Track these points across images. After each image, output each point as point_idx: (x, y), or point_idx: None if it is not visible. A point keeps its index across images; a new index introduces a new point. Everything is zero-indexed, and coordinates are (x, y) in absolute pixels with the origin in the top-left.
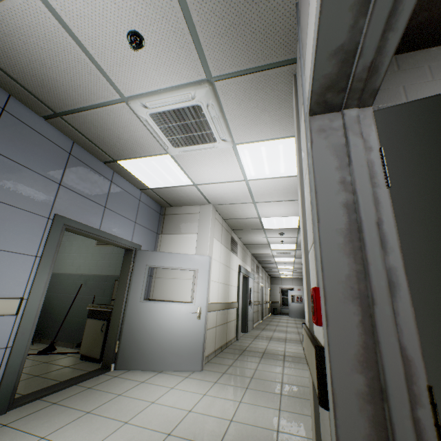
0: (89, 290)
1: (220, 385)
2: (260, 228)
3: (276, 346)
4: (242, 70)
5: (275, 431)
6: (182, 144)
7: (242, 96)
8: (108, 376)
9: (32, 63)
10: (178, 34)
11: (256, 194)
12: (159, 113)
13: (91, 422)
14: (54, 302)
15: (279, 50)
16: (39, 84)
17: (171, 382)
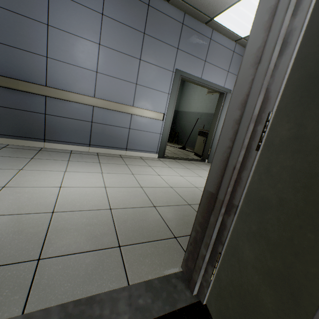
0: (201, 122)
1: None
2: None
3: None
4: None
5: None
6: None
7: None
8: (202, 163)
9: None
10: None
11: None
12: None
13: (187, 171)
14: (186, 127)
15: None
16: None
17: None
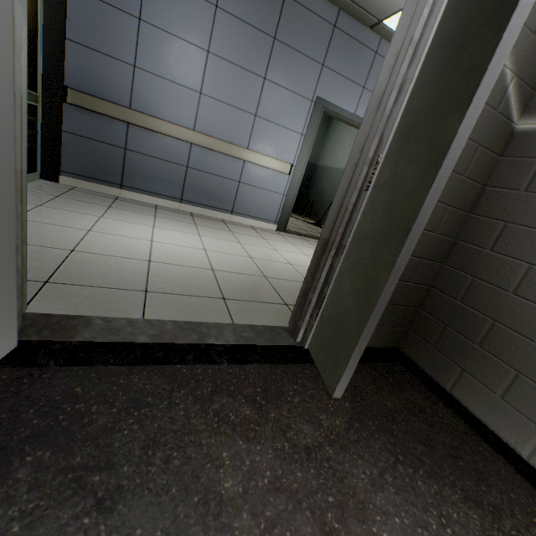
0: None
1: None
2: None
3: None
4: None
5: None
6: None
7: None
8: None
9: None
10: None
11: None
12: None
13: None
14: (326, 192)
15: None
16: None
17: None
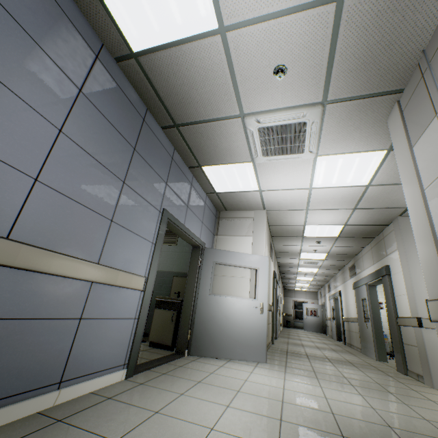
0: None
1: (292, 374)
2: (300, 235)
3: (313, 351)
4: (354, 96)
5: (370, 407)
6: (271, 154)
7: (344, 116)
8: (187, 360)
9: (184, 85)
10: (316, 69)
11: (313, 202)
12: (267, 127)
13: (209, 388)
14: None
15: (393, 82)
16: (178, 101)
17: (246, 368)
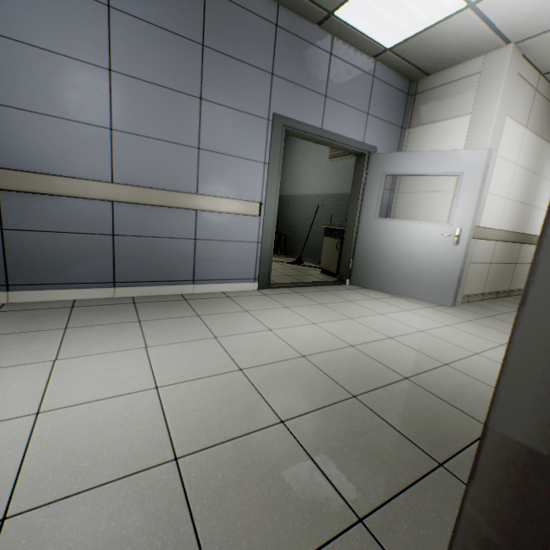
0: (326, 211)
1: (476, 325)
2: None
3: None
4: None
5: None
6: None
7: None
8: (342, 288)
9: None
10: None
11: None
12: None
13: (321, 309)
14: (298, 224)
15: None
16: None
17: (408, 306)
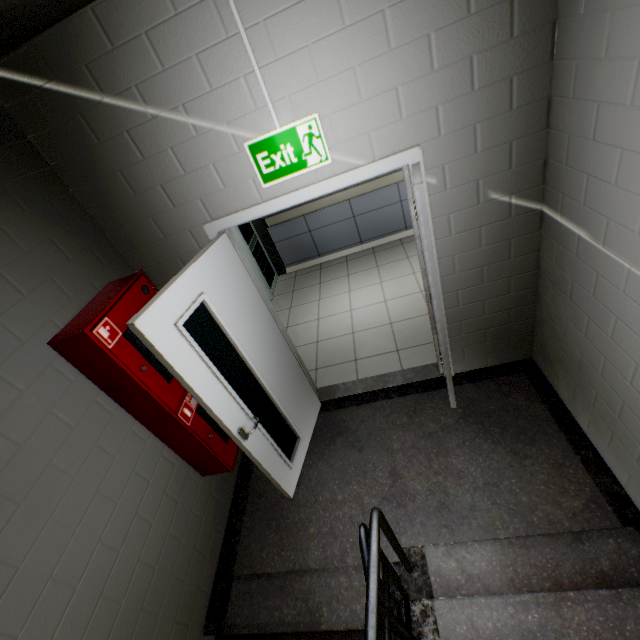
0: None
1: None
2: None
3: None
4: None
5: None
6: None
7: None
8: None
9: None
10: None
11: None
12: None
13: None
14: None
15: None
16: None
17: None
